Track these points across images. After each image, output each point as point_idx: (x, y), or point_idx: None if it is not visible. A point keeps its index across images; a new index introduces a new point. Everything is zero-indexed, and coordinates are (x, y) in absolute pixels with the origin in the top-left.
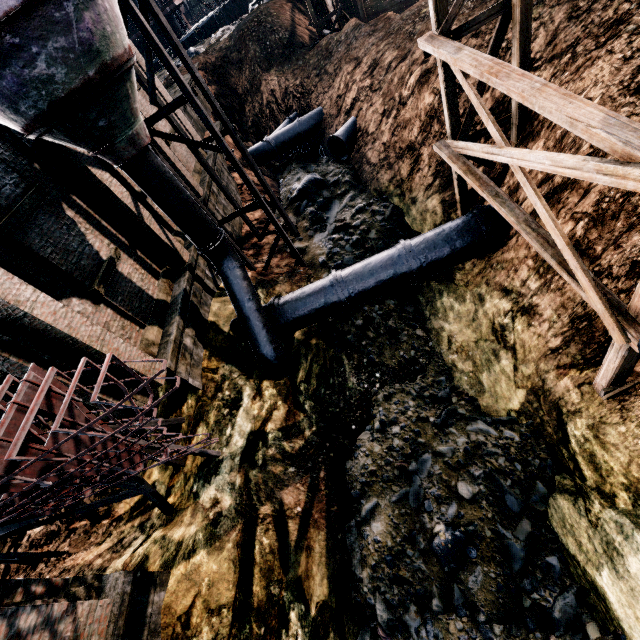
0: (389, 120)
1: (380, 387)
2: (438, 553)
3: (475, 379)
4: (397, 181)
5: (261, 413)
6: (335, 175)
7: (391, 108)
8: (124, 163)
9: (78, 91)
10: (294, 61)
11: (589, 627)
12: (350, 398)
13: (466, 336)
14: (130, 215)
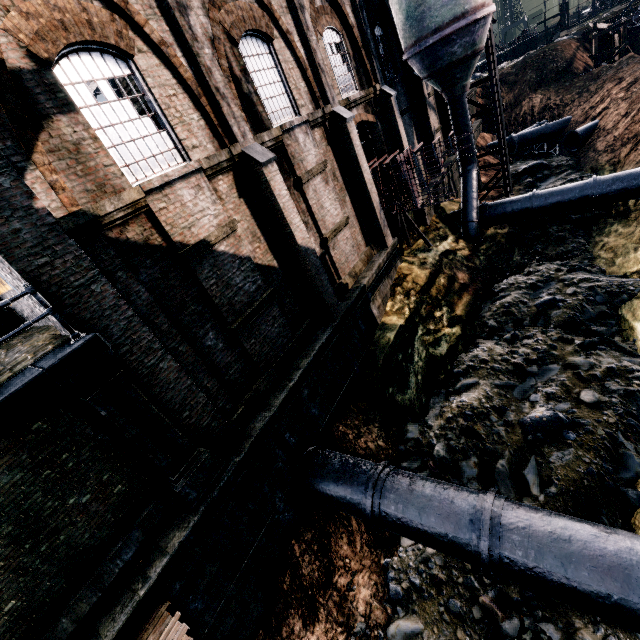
0: (627, 119)
1: (536, 262)
2: (538, 303)
3: (611, 261)
4: (614, 163)
5: (455, 247)
6: (560, 162)
7: (633, 110)
8: (453, 98)
9: (460, 60)
10: (562, 83)
11: (616, 337)
12: (511, 264)
13: (618, 243)
14: (430, 136)
